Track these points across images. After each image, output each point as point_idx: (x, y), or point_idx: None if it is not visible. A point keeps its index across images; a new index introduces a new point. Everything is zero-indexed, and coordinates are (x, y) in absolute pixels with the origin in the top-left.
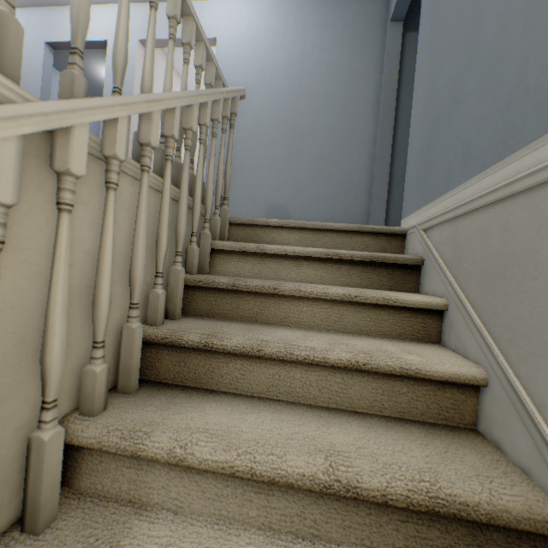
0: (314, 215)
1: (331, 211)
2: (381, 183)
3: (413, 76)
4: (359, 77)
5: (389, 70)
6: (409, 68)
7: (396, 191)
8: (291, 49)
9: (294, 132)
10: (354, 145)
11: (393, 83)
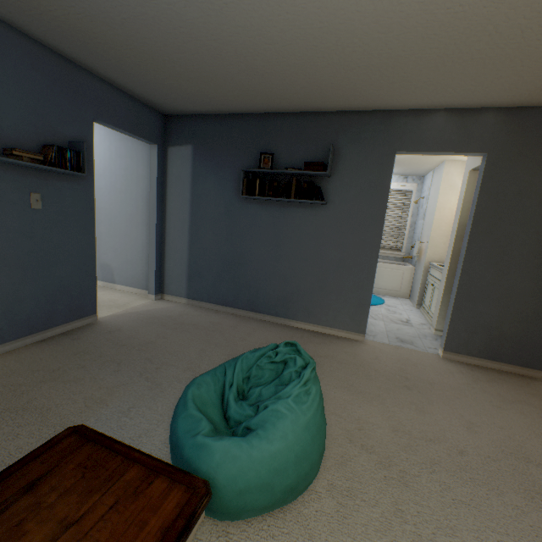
0: (126, 272)
1: (135, 270)
2: (152, 258)
3: (174, 180)
4: (143, 179)
5: (152, 180)
6: (172, 174)
7: (168, 261)
8: (105, 156)
9: (111, 215)
10: (144, 228)
11: (155, 190)
